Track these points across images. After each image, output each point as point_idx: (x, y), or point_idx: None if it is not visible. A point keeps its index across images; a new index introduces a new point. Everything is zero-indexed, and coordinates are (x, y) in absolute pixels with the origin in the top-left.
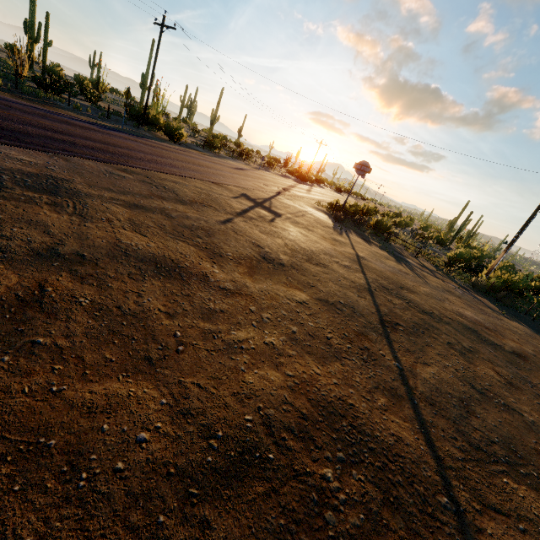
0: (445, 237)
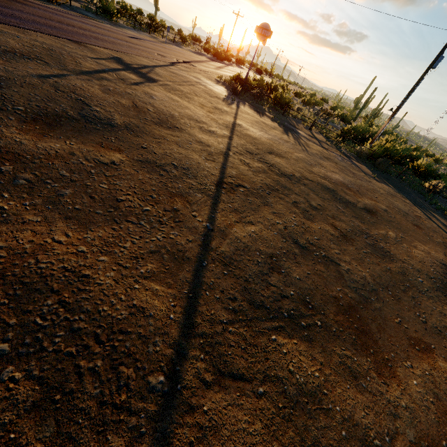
0: (351, 115)
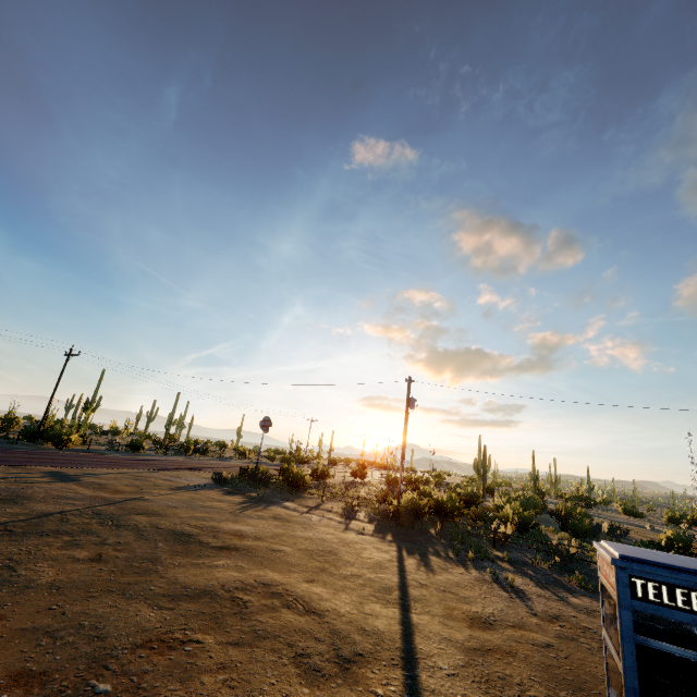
0: (479, 485)
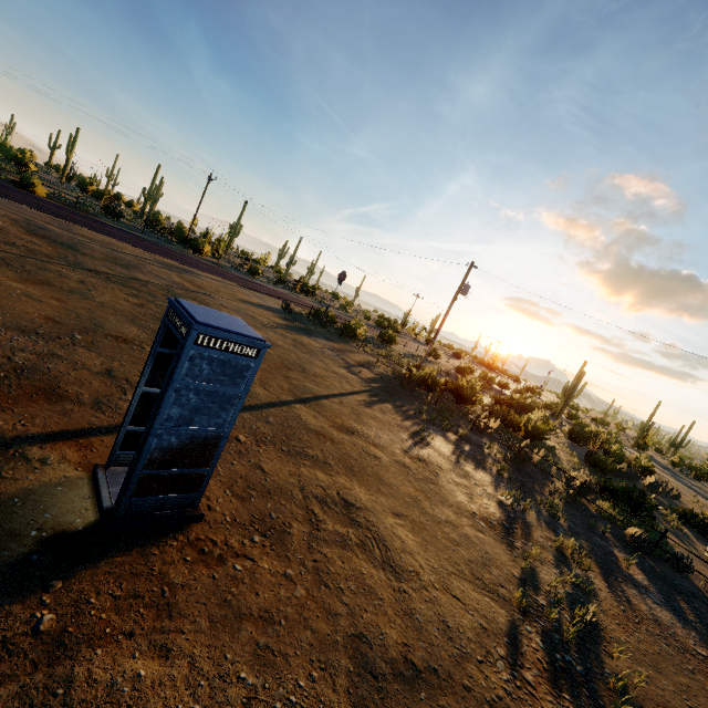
0: (560, 407)
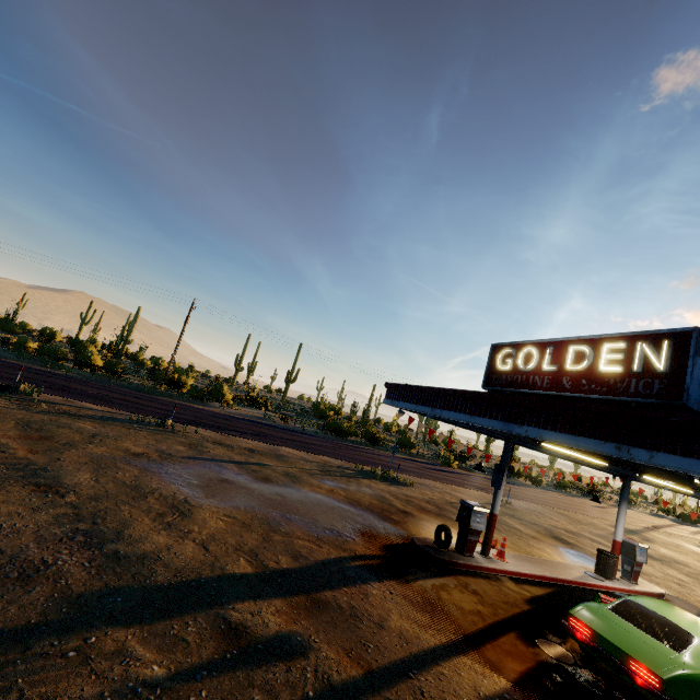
0: None
